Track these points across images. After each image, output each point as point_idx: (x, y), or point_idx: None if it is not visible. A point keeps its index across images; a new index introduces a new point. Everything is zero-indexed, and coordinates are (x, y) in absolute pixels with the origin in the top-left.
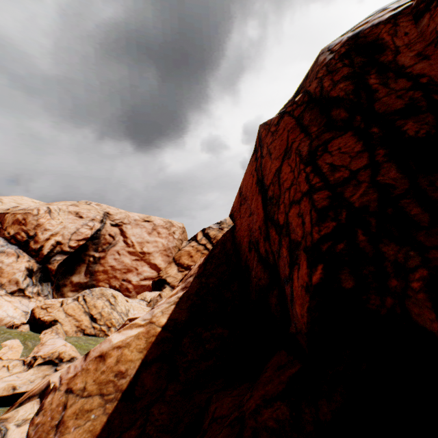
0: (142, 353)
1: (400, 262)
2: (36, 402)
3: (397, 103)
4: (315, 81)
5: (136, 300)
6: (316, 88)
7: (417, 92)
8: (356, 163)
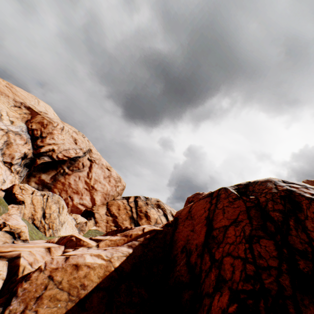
0: (99, 279)
1: None
2: (6, 264)
3: (299, 245)
4: (264, 198)
5: (71, 216)
6: (263, 202)
7: (309, 247)
8: (271, 261)
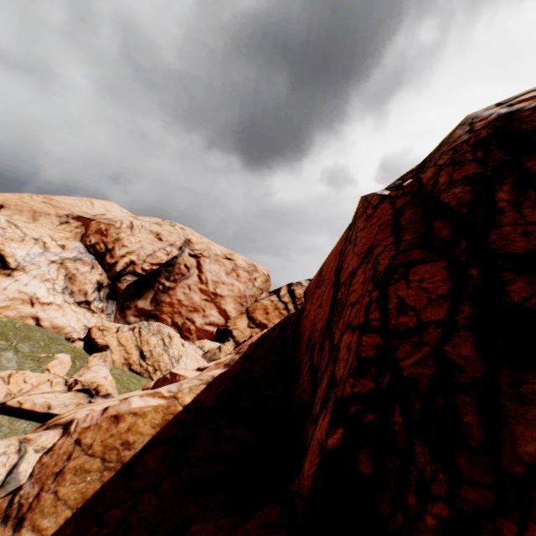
0: (154, 429)
1: (426, 478)
2: (59, 433)
3: (519, 243)
4: (432, 169)
5: (193, 346)
6: (430, 179)
7: None
8: (431, 311)
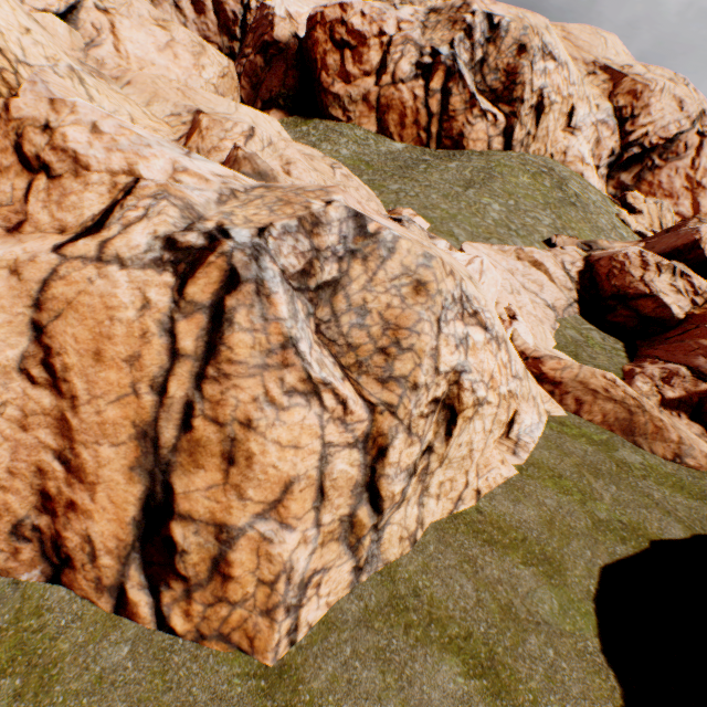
0: None
1: None
2: None
3: None
4: None
5: None
6: None
7: None
8: None
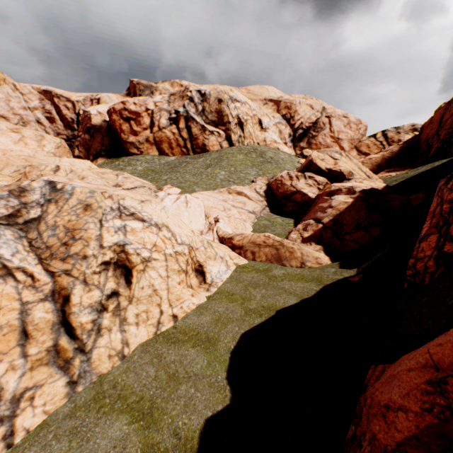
0: (380, 160)
1: None
2: None
3: None
4: None
5: None
6: None
7: None
8: None
